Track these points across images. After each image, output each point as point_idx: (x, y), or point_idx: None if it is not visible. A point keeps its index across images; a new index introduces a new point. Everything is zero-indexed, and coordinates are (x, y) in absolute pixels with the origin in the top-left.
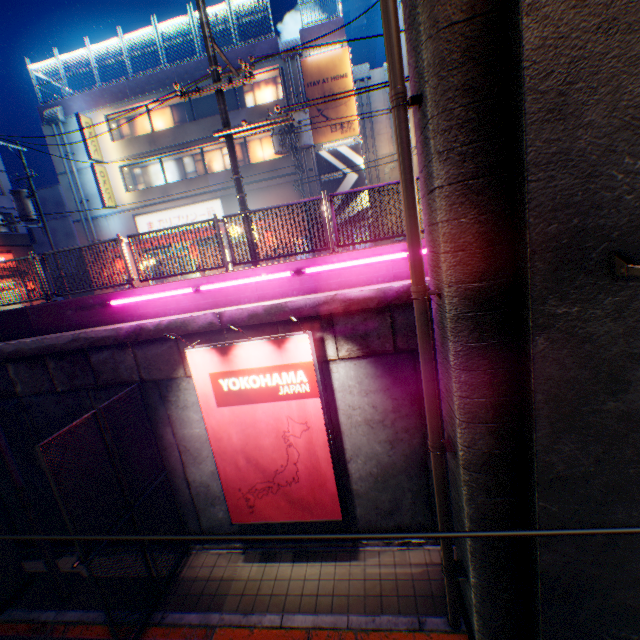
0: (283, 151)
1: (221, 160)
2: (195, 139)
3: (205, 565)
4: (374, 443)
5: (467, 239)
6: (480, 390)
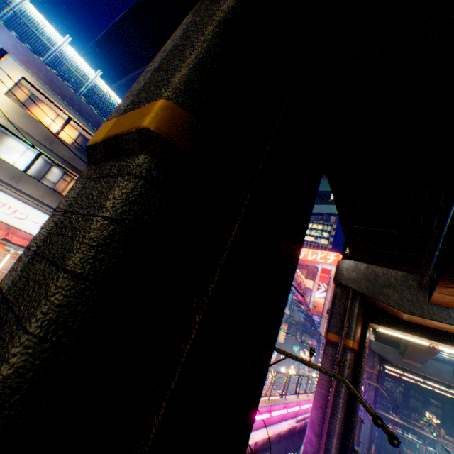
0: None
1: None
2: None
3: None
4: None
5: (341, 435)
6: None
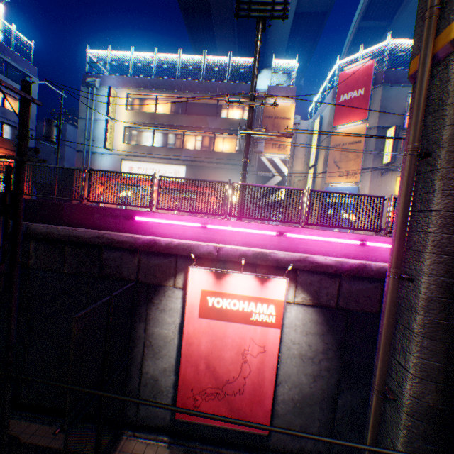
0: (243, 150)
1: (194, 142)
2: (182, 125)
3: (135, 452)
4: (301, 374)
5: (451, 248)
6: (437, 356)
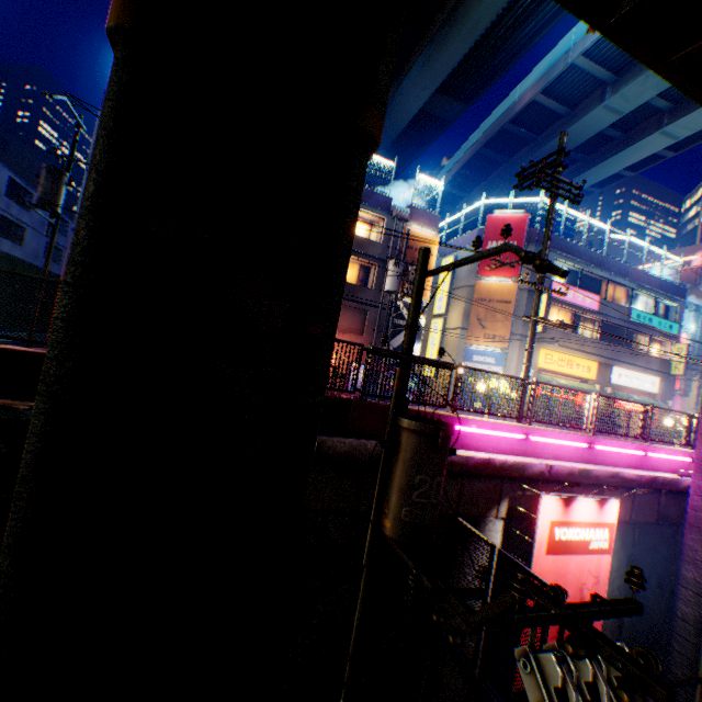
0: (393, 291)
1: None
2: None
3: None
4: None
5: None
6: None
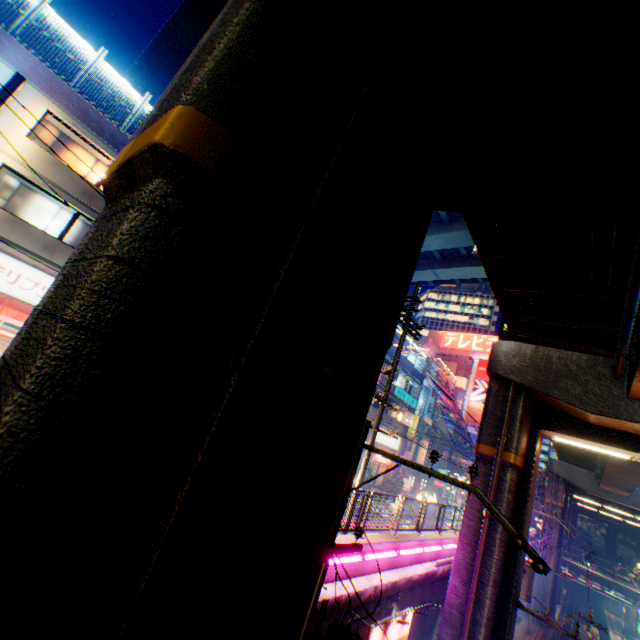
0: None
1: None
2: None
3: None
4: None
5: (498, 582)
6: None
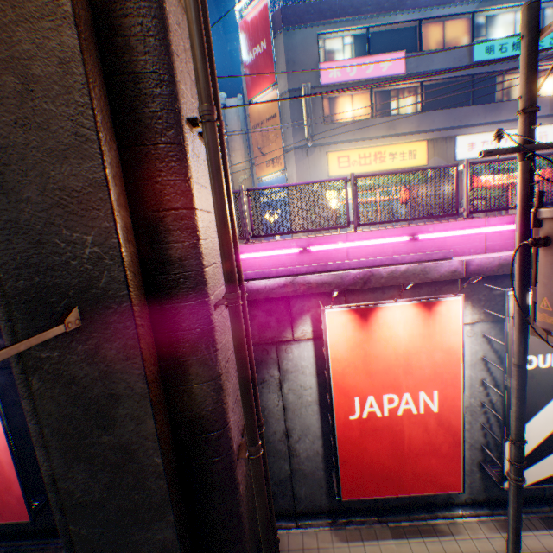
0: None
1: None
2: None
3: None
4: None
5: None
6: (36, 416)
